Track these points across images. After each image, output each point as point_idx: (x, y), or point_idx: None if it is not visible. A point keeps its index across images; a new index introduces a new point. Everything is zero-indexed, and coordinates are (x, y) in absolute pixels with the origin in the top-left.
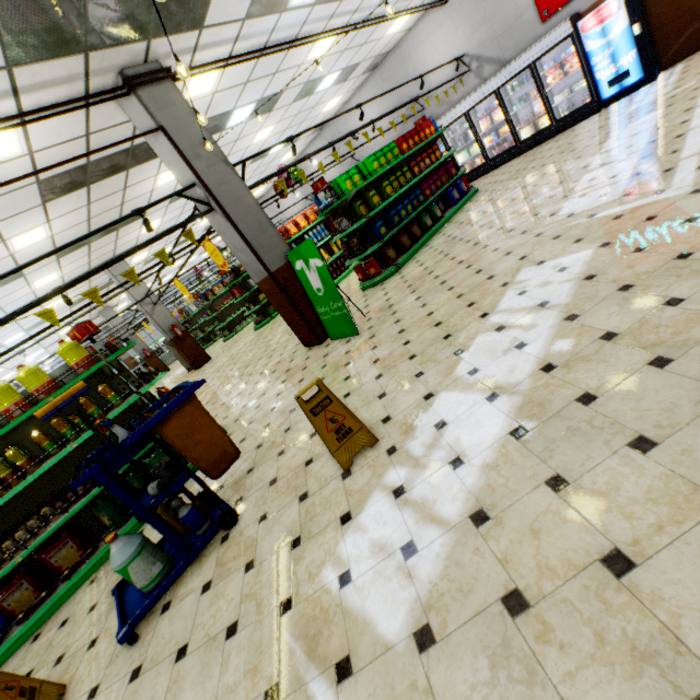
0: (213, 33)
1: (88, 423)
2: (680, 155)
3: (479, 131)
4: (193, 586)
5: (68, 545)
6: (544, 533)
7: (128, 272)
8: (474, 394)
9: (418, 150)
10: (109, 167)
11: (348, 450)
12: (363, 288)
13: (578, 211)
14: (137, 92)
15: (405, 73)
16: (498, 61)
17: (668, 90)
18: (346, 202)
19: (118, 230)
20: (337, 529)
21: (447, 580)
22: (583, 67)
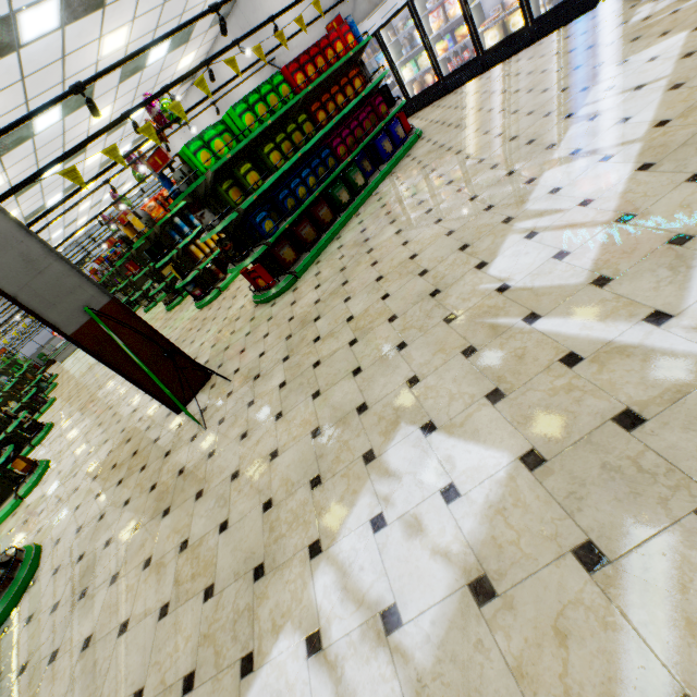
0: None
1: None
2: None
3: (430, 32)
4: None
5: None
6: None
7: None
8: None
9: (332, 74)
10: None
11: None
12: (255, 301)
13: (515, 283)
14: None
15: None
16: None
17: None
18: (206, 185)
19: None
20: None
21: None
22: None
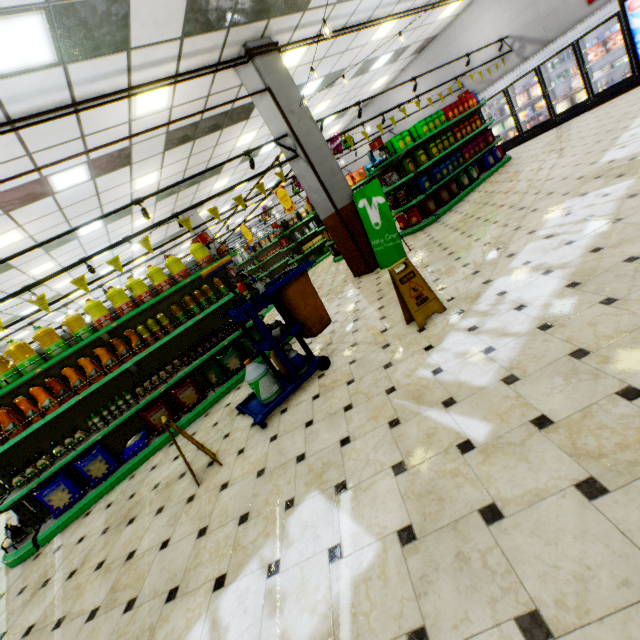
0: (312, 15)
1: (230, 286)
2: None
3: (515, 106)
4: (303, 399)
5: (190, 388)
6: (599, 323)
7: (238, 198)
8: (529, 274)
9: (459, 120)
10: (212, 126)
11: (423, 313)
12: (404, 235)
13: (618, 158)
14: (254, 60)
15: (448, 55)
16: (540, 41)
17: None
18: (397, 160)
19: (200, 183)
20: (422, 354)
21: (523, 355)
22: (626, 43)
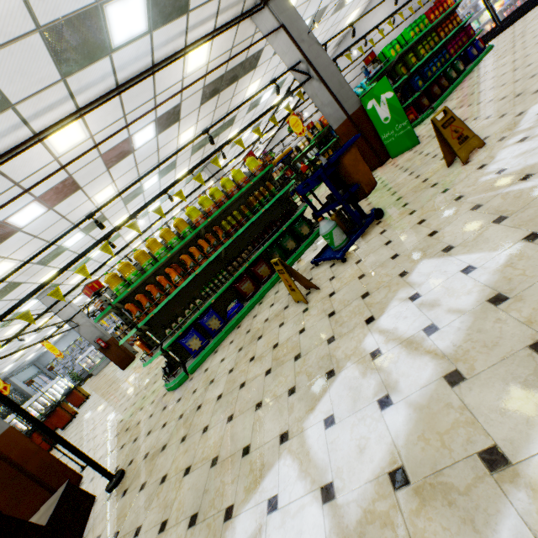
0: None
1: (294, 170)
2: None
3: None
4: (370, 238)
5: (264, 265)
6: None
7: (272, 118)
8: None
9: (438, 23)
10: (231, 78)
11: (465, 150)
12: None
13: None
14: (268, 5)
15: None
16: None
17: None
18: (389, 67)
19: (219, 136)
20: (477, 171)
21: None
22: None
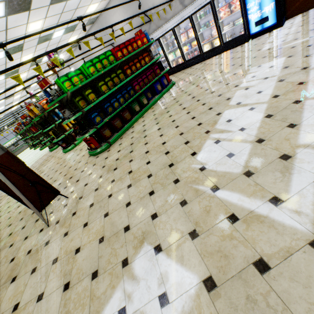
0: None
1: None
2: (299, 137)
3: (181, 41)
4: None
5: None
6: None
7: None
8: None
9: (136, 54)
10: None
11: None
12: (89, 154)
13: (208, 167)
14: None
15: None
16: None
17: (290, 39)
18: (68, 97)
19: None
20: None
21: None
22: (242, 9)
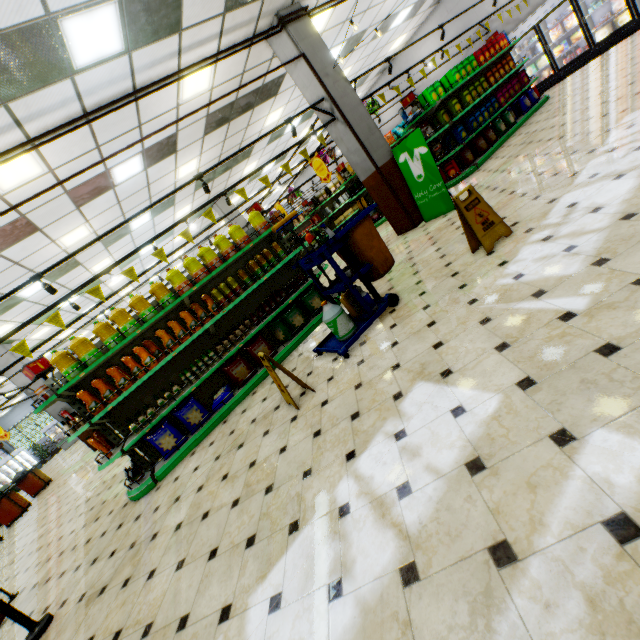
0: None
1: (298, 239)
2: None
3: (548, 43)
4: (380, 331)
5: (263, 344)
6: None
7: (284, 165)
8: (599, 183)
9: (490, 65)
10: (245, 105)
11: (490, 237)
12: None
13: None
14: (287, 28)
15: None
16: None
17: None
18: (430, 113)
19: (232, 169)
20: (497, 269)
21: (610, 242)
22: None
